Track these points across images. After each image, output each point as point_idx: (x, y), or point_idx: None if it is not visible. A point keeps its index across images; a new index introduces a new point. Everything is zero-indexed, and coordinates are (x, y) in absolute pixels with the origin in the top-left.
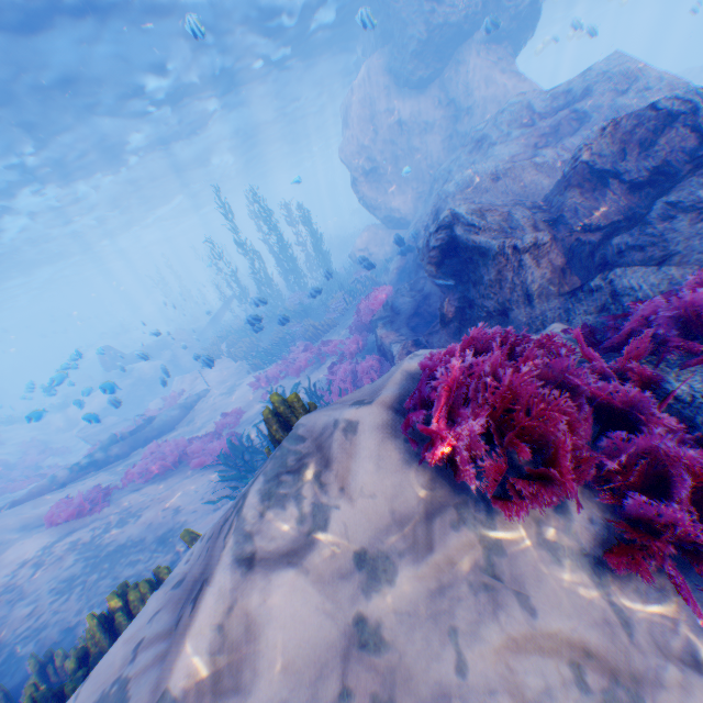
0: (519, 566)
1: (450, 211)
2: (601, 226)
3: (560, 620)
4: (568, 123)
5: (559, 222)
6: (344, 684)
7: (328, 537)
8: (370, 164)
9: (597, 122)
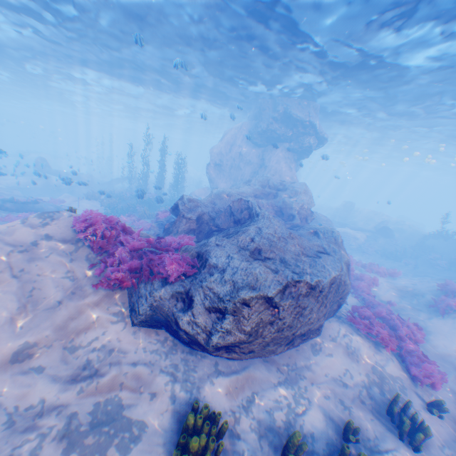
0: (78, 255)
1: (182, 194)
2: (219, 226)
3: (75, 265)
4: (272, 196)
5: (213, 219)
6: (24, 244)
7: (44, 228)
8: (220, 162)
9: (277, 201)
